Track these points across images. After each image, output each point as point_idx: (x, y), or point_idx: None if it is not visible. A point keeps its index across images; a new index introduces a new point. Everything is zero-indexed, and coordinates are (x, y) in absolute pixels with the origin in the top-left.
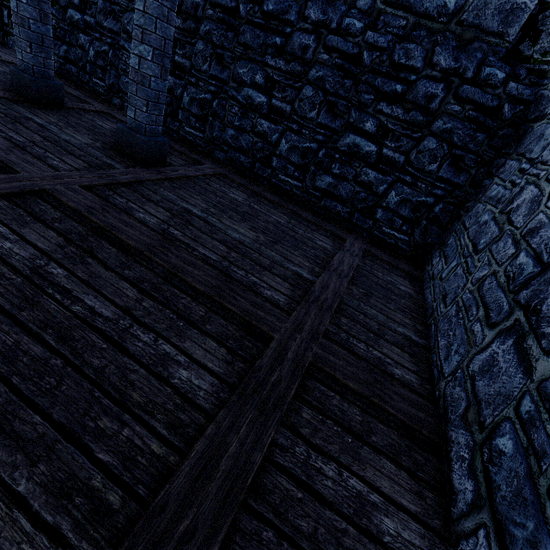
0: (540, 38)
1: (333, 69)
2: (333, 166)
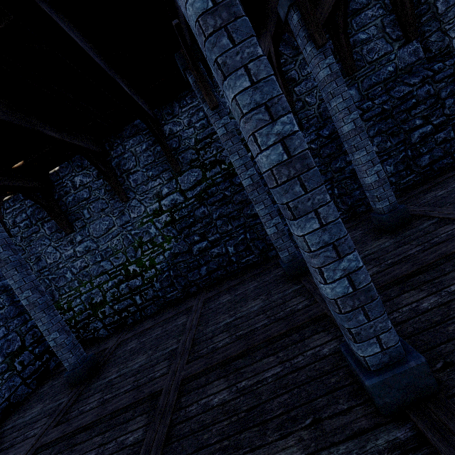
0: (430, 49)
1: (378, 123)
2: (421, 151)
